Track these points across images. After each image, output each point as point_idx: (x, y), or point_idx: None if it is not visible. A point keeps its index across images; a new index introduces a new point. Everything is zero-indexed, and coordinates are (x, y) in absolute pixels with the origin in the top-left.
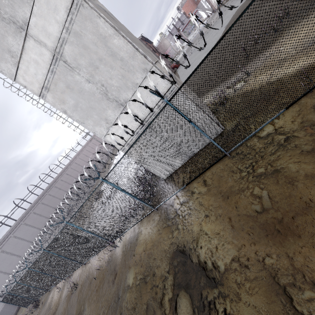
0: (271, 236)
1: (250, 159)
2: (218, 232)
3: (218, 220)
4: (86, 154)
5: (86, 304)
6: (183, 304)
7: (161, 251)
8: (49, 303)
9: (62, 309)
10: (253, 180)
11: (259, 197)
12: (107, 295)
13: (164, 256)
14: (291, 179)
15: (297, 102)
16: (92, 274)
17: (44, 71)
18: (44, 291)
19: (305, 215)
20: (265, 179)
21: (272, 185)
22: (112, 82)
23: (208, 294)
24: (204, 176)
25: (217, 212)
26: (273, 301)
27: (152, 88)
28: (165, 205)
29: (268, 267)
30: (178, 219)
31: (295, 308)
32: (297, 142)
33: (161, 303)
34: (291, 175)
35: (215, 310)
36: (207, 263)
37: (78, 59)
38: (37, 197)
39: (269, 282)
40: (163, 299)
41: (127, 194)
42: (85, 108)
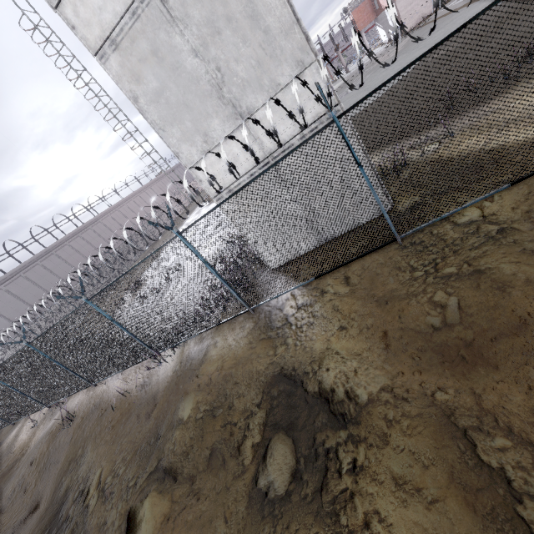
0: (450, 363)
1: (434, 254)
2: (359, 353)
3: (363, 335)
4: (126, 214)
5: (89, 447)
6: (279, 452)
7: (252, 372)
8: (9, 444)
9: (36, 453)
10: (435, 282)
11: (442, 306)
12: (134, 434)
13: (256, 380)
14: (502, 284)
15: (526, 181)
16: (107, 402)
17: (118, 7)
18: (3, 423)
19: (514, 337)
20: (457, 281)
21: (469, 290)
22: (237, 69)
23: (327, 438)
24: (348, 271)
25: (364, 322)
26: (445, 446)
27: (301, 101)
28: (268, 307)
29: (440, 404)
30: (289, 329)
31: (478, 458)
32: (518, 237)
33: (238, 449)
34: (503, 279)
35: (336, 461)
36: (337, 391)
37: (189, 4)
38: (19, 265)
39: (441, 422)
40: (242, 443)
41: (212, 271)
42: (175, 102)
